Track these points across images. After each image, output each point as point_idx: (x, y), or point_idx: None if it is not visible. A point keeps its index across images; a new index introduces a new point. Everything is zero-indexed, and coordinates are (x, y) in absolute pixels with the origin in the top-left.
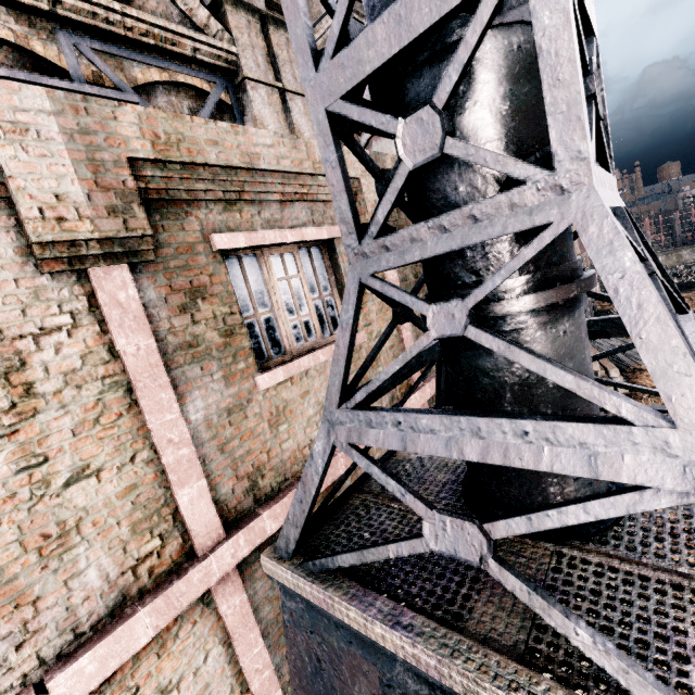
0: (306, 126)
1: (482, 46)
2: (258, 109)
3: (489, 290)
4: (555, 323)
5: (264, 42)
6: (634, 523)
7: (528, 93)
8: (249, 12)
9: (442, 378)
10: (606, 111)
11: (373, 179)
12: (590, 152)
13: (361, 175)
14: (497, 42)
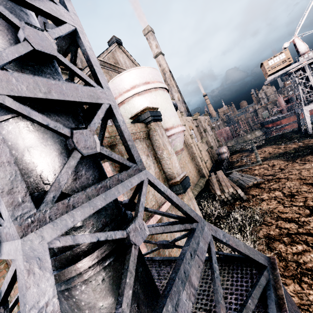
0: None
1: (6, 128)
2: None
3: (0, 298)
4: (94, 276)
5: None
6: None
7: (44, 148)
8: None
9: None
10: (125, 134)
11: None
12: (18, 214)
13: None
14: (15, 125)
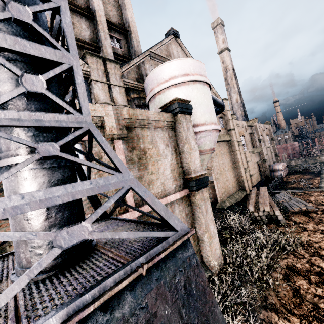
0: (120, 97)
1: None
2: (96, 91)
3: None
4: (20, 173)
5: (103, 67)
6: (52, 277)
7: (9, 84)
8: (98, 57)
9: (92, 203)
10: (79, 90)
11: (112, 117)
12: None
13: (105, 115)
14: None
